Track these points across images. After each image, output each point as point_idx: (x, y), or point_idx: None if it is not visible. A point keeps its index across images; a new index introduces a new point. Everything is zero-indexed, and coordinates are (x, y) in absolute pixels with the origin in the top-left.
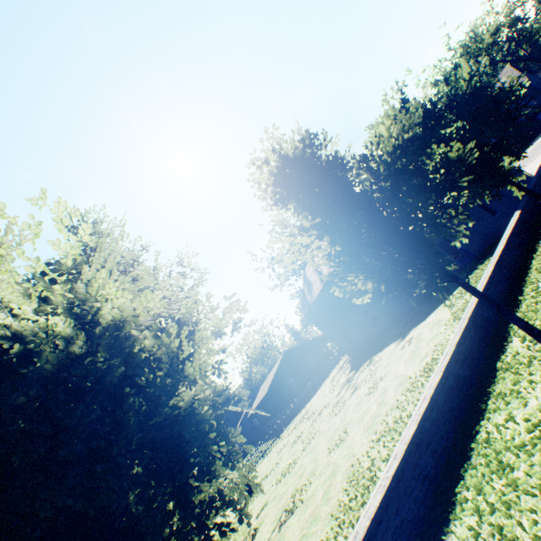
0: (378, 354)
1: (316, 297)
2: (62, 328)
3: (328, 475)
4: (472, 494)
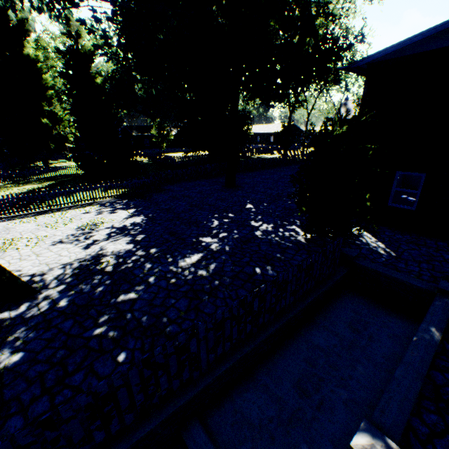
0: None
1: None
2: None
3: None
4: None
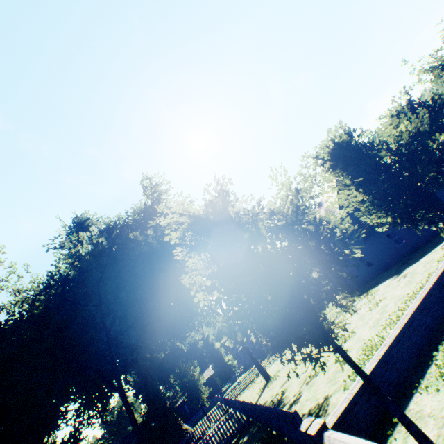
0: (374, 288)
1: None
2: (289, 211)
3: None
4: None
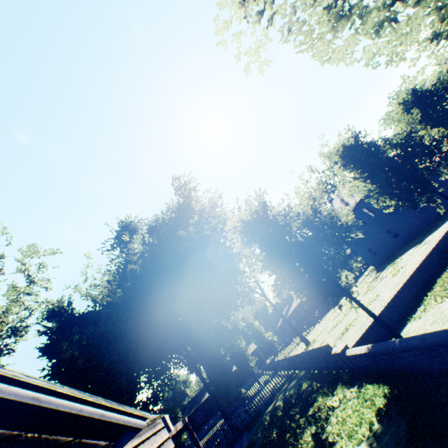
0: (399, 258)
1: None
2: (310, 213)
3: None
4: (442, 278)
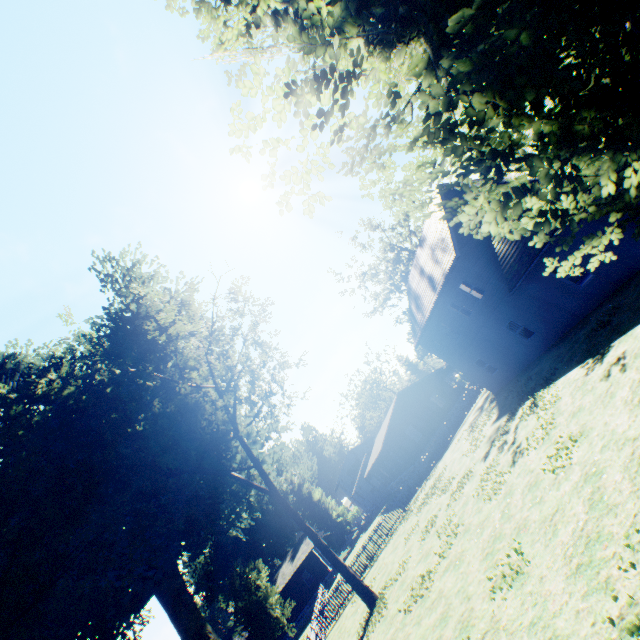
0: (547, 389)
1: (429, 315)
2: None
3: None
4: None
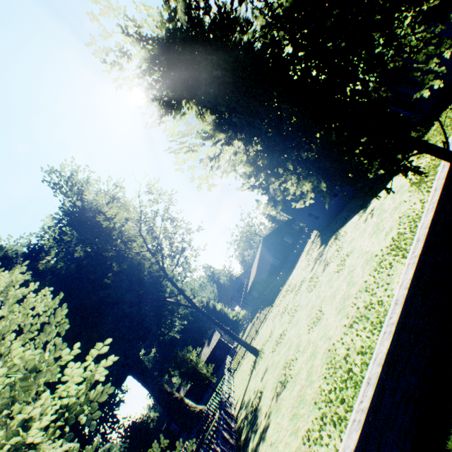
0: (342, 228)
1: None
2: None
3: (309, 355)
4: None
